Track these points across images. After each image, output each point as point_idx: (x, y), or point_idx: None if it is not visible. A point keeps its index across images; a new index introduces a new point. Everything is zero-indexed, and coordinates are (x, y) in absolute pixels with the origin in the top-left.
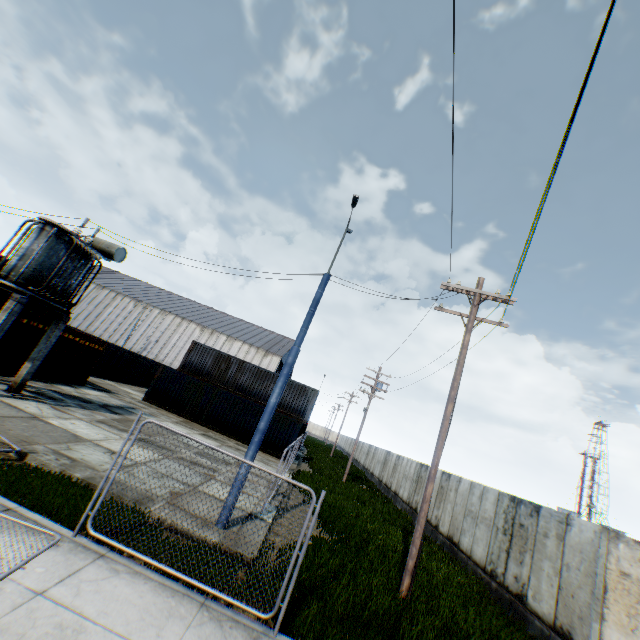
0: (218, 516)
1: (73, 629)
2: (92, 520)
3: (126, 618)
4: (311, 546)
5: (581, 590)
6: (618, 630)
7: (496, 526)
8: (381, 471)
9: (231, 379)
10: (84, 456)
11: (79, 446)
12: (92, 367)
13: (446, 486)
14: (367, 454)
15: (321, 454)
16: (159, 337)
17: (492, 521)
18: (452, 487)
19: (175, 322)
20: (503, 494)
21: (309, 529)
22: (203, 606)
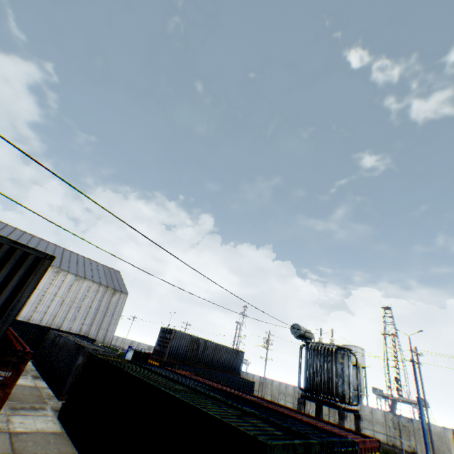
0: None
1: None
2: None
3: None
4: None
5: (441, 446)
6: None
7: (388, 425)
8: None
9: (200, 356)
10: None
11: None
12: None
13: None
14: None
15: None
16: None
17: (384, 423)
18: None
19: None
20: (387, 411)
21: None
22: None
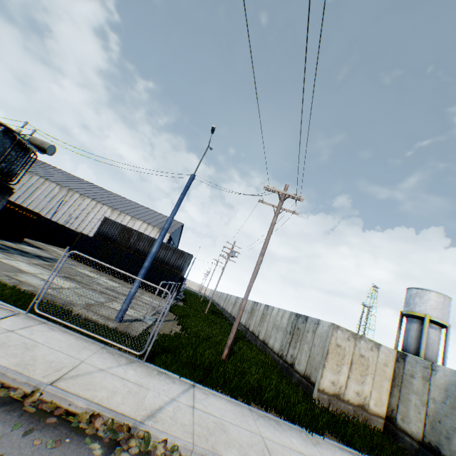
0: (116, 316)
1: (32, 345)
2: (38, 305)
3: (60, 346)
4: (174, 337)
5: (318, 355)
6: (331, 372)
7: (287, 331)
8: (232, 309)
9: (132, 245)
10: (27, 280)
11: (23, 275)
12: (28, 230)
13: (266, 313)
14: (225, 300)
15: (194, 299)
16: (79, 214)
17: (285, 329)
18: (269, 313)
19: (92, 204)
20: (293, 313)
21: (166, 311)
22: (104, 348)
